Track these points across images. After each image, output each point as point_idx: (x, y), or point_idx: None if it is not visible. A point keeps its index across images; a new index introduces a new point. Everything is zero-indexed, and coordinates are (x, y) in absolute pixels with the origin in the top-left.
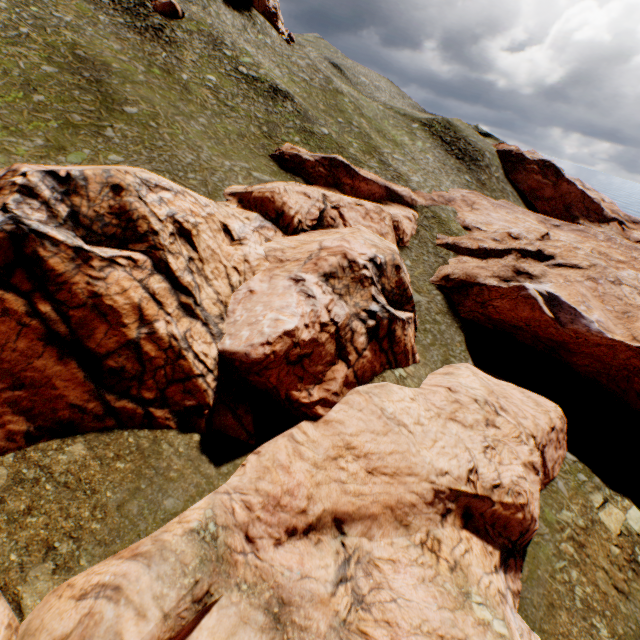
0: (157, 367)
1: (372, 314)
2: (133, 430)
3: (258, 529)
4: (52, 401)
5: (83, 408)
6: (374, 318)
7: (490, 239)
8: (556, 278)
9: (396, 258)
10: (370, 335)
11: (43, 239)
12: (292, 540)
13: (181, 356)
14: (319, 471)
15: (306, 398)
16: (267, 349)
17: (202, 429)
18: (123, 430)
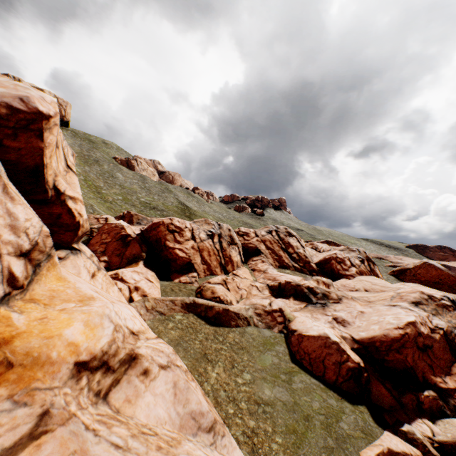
0: (302, 258)
1: (359, 257)
2: (298, 272)
3: (341, 289)
4: (282, 260)
5: (287, 264)
6: (360, 258)
7: (412, 263)
8: (445, 262)
9: (363, 249)
10: (360, 262)
11: (279, 231)
12: (352, 291)
13: (307, 257)
14: (355, 281)
15: (344, 273)
16: (330, 256)
17: (315, 276)
18: (296, 271)
